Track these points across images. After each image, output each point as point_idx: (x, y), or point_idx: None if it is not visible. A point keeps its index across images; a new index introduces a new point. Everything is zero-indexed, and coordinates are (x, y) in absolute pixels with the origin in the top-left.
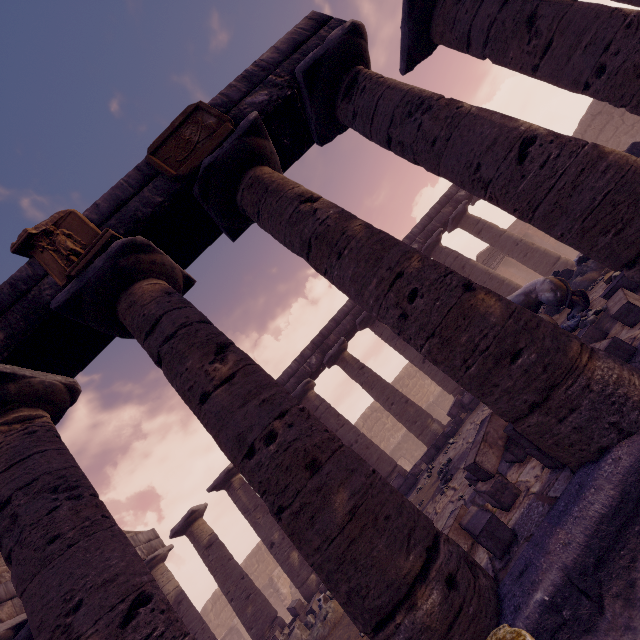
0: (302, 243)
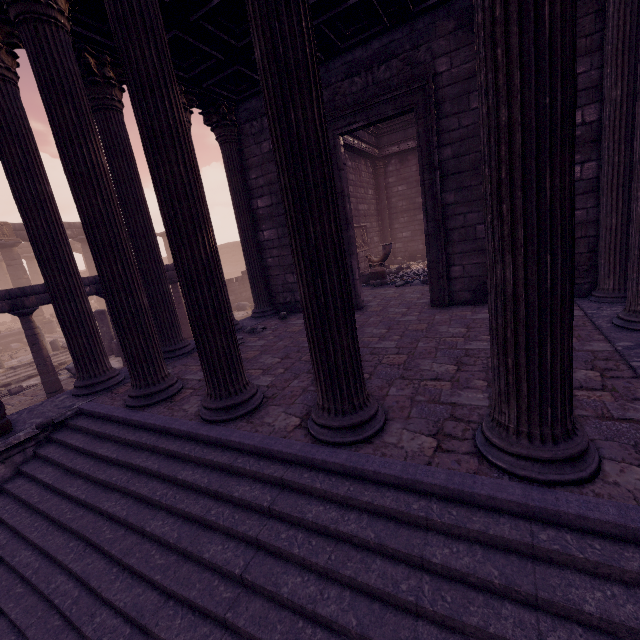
0: None
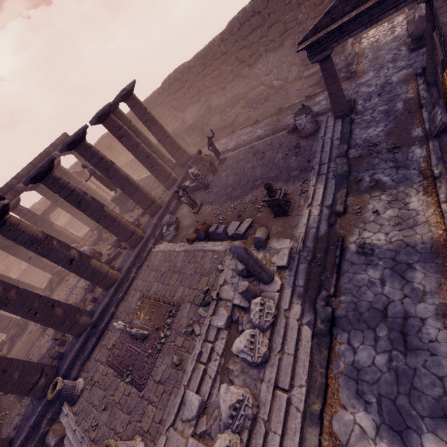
0: None
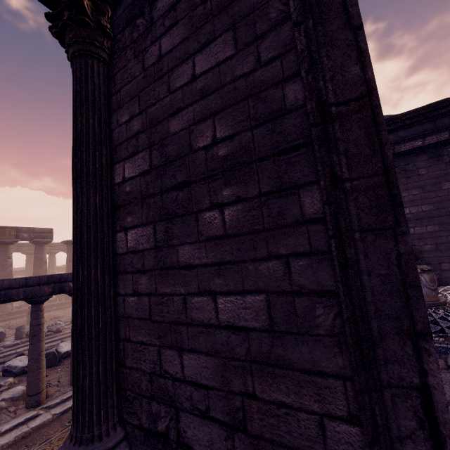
0: (0, 263)
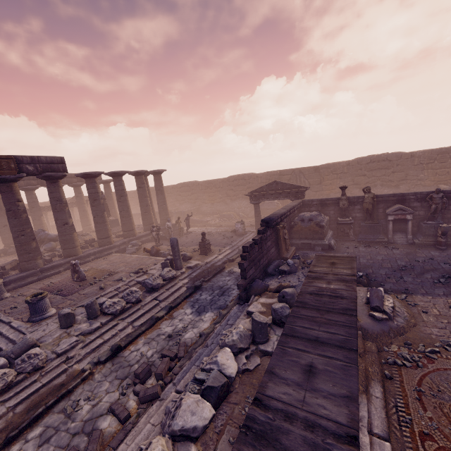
0: (9, 209)
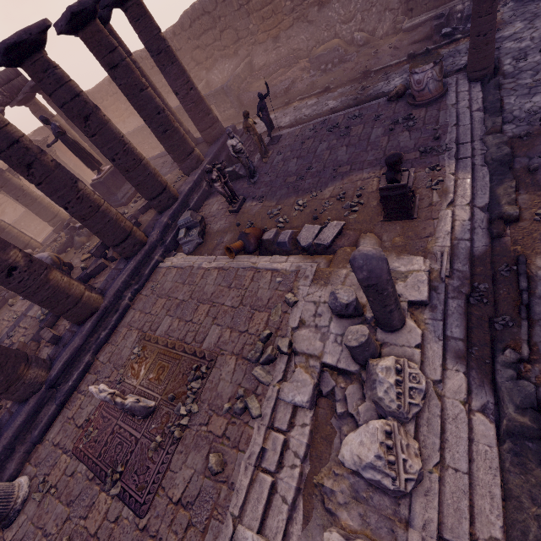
0: None
